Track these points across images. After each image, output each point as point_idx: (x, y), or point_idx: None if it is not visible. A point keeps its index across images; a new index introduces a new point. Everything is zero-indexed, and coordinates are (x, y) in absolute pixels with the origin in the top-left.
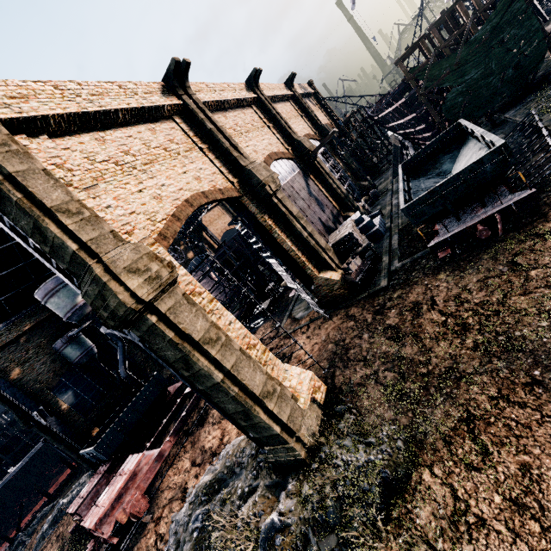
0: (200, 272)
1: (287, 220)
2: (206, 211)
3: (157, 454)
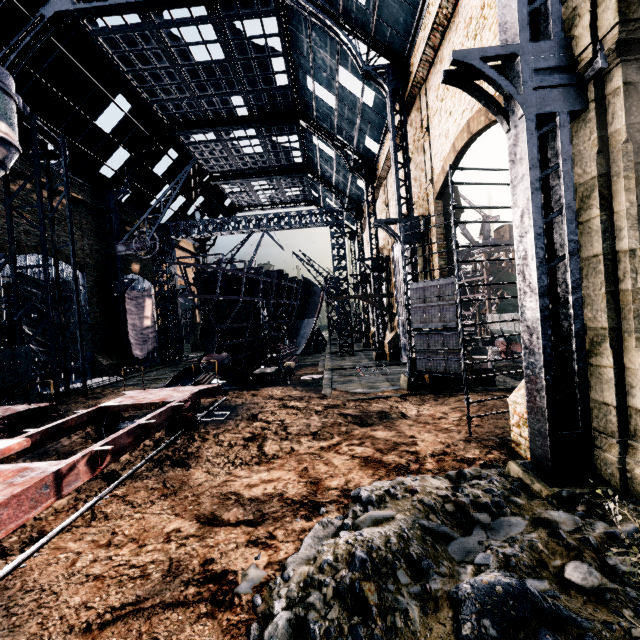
0: (135, 294)
1: (451, 261)
2: (219, 234)
3: (59, 466)
